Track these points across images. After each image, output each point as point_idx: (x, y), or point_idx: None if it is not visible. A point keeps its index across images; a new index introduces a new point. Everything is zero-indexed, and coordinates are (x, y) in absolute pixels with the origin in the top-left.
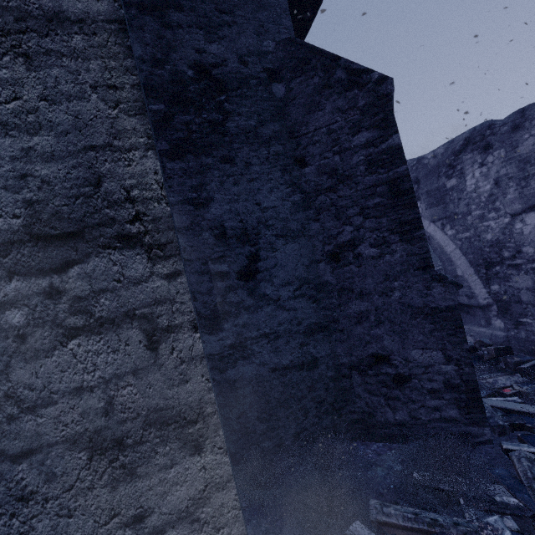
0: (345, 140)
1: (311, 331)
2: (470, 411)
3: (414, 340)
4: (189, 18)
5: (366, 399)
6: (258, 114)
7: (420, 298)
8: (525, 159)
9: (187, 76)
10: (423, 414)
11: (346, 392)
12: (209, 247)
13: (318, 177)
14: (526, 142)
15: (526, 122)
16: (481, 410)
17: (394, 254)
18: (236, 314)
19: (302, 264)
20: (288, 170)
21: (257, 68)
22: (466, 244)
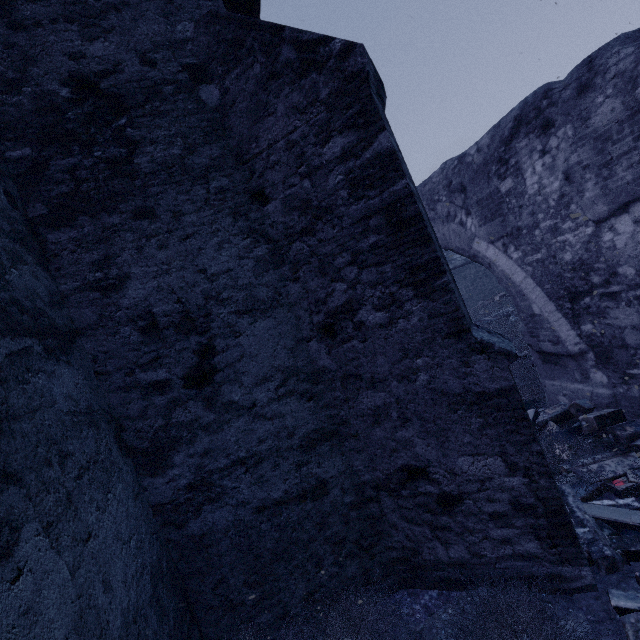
0: (313, 153)
1: (311, 443)
2: (556, 544)
3: (458, 443)
4: (51, 9)
5: (405, 531)
6: (183, 137)
7: (458, 380)
8: (603, 135)
9: (61, 98)
10: (488, 549)
11: (376, 521)
12: (133, 347)
13: (287, 216)
14: (601, 109)
15: (596, 77)
16: (573, 542)
17: (411, 317)
18: (191, 439)
19: (283, 348)
20: (243, 212)
21: (172, 68)
22: (539, 270)
